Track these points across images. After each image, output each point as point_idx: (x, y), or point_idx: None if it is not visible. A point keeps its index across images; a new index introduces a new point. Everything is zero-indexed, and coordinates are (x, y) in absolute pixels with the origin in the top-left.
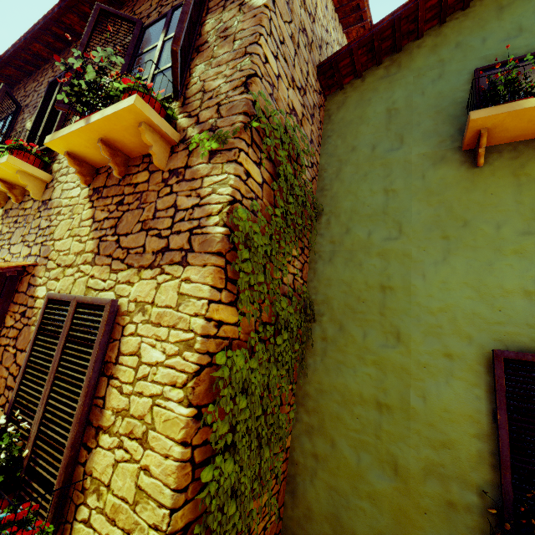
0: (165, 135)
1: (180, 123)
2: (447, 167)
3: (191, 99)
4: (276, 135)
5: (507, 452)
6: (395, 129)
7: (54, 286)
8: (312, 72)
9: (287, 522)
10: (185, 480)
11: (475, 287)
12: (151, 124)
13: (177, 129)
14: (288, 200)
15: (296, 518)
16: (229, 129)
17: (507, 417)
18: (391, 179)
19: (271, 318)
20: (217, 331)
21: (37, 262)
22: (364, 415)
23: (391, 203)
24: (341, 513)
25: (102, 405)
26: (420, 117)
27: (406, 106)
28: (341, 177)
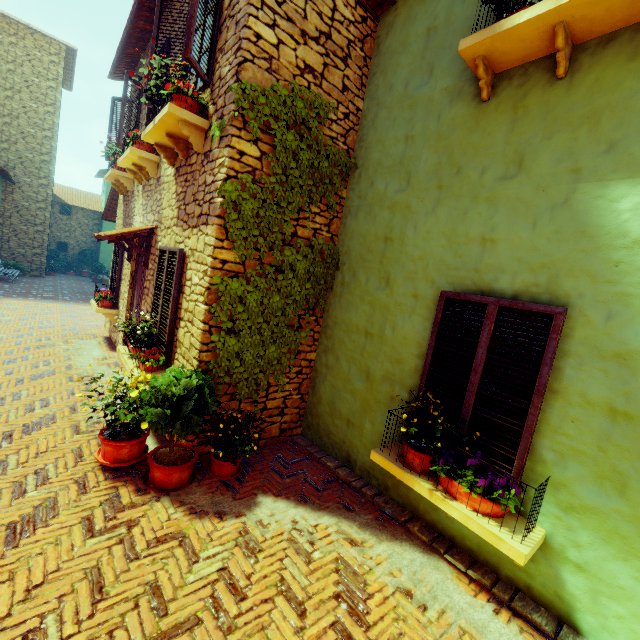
0: (197, 126)
1: (210, 110)
2: (461, 104)
3: (215, 87)
4: (265, 112)
5: (428, 365)
6: (429, 58)
7: (164, 242)
8: (344, 2)
9: (309, 404)
10: (207, 340)
11: (448, 236)
12: (185, 120)
13: (208, 116)
14: (288, 166)
15: (313, 402)
16: (228, 118)
17: (436, 342)
18: (413, 123)
19: (282, 263)
20: (223, 266)
21: (157, 226)
22: (357, 340)
23: (408, 152)
24: (335, 401)
25: (181, 308)
26: (453, 37)
27: (445, 22)
28: (376, 125)
